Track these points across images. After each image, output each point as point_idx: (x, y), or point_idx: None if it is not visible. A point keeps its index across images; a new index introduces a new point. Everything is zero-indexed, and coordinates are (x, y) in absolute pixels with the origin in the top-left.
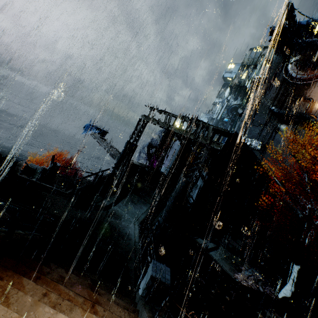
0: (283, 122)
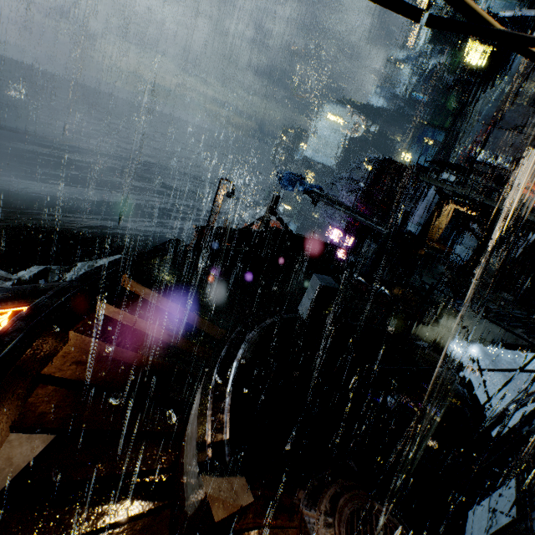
0: None
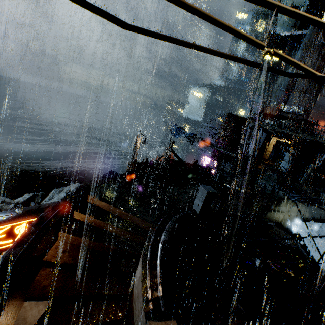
0: (323, 88)
